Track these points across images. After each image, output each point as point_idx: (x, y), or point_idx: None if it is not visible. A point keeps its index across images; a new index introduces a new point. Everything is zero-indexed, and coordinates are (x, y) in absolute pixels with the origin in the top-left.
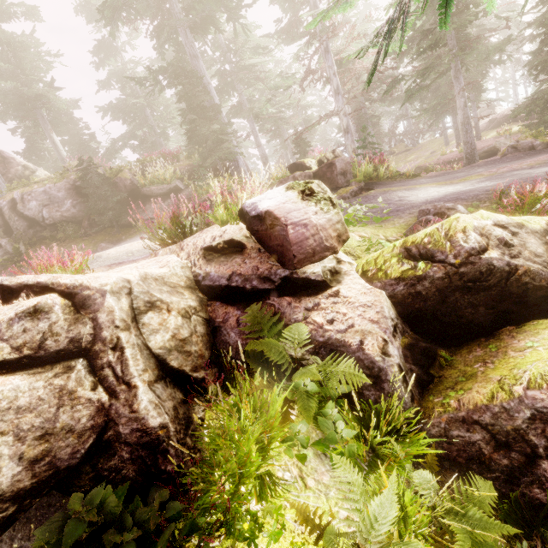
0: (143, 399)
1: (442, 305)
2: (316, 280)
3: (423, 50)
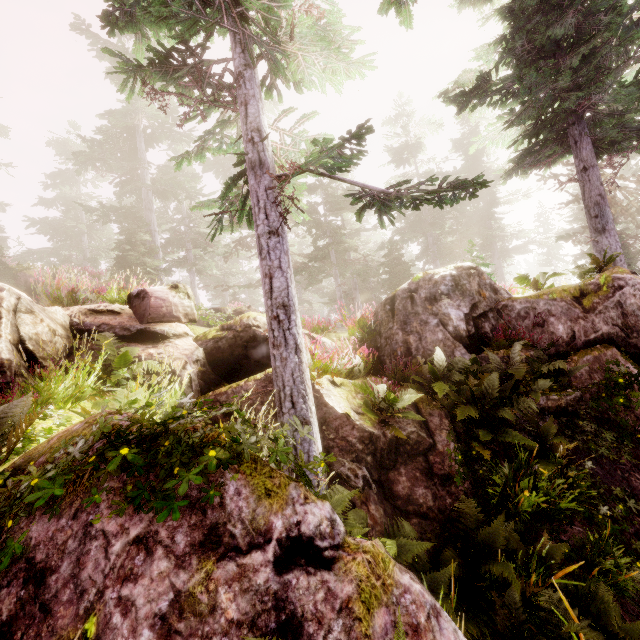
0: (2, 343)
1: (232, 356)
2: (161, 333)
3: (318, 257)
